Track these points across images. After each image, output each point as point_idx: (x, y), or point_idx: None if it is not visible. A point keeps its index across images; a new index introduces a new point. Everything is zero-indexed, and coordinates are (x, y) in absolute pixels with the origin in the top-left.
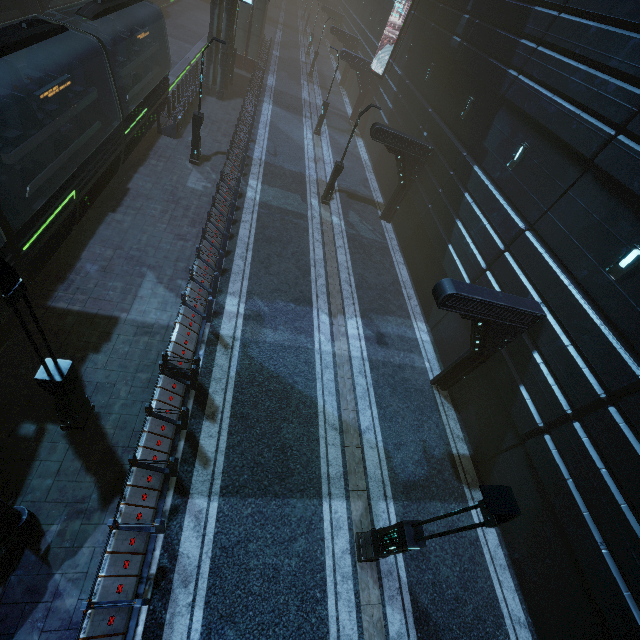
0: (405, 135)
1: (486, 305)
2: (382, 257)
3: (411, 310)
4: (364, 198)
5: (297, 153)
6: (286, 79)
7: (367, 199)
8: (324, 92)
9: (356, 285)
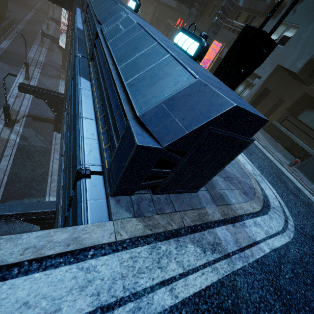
0: (43, 90)
1: (3, 216)
2: (42, 157)
3: (49, 190)
4: (47, 119)
5: (1, 93)
6: (20, 43)
7: (49, 119)
8: (49, 52)
9: (7, 181)
